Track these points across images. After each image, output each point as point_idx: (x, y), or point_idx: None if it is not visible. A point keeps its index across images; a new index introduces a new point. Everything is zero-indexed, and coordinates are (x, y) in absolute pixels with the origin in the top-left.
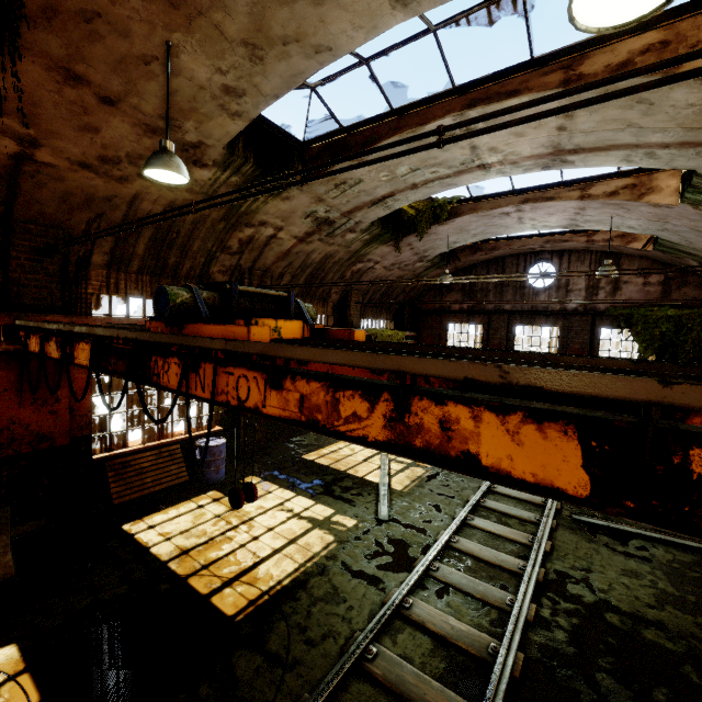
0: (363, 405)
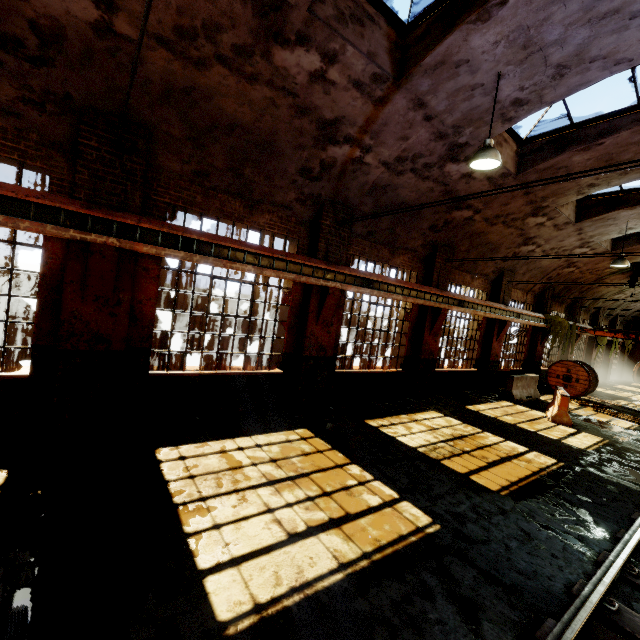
0: None
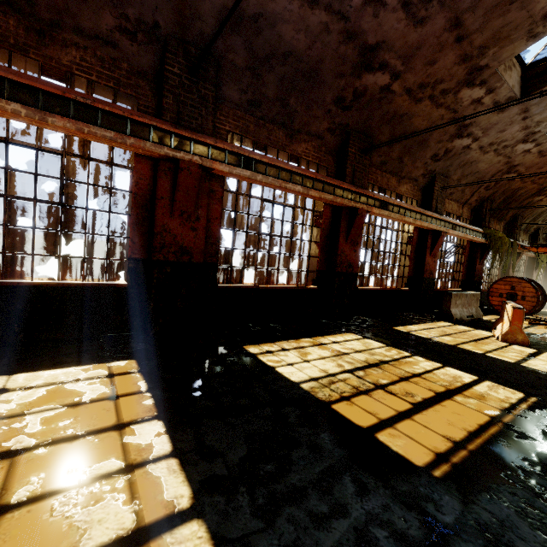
0: None
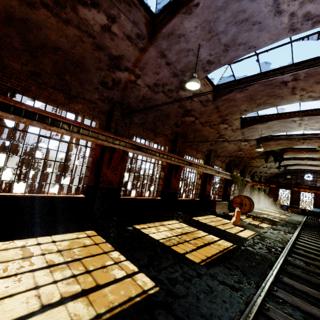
0: (319, 192)
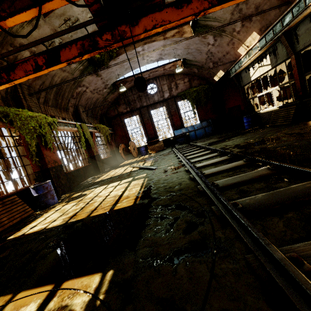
0: None
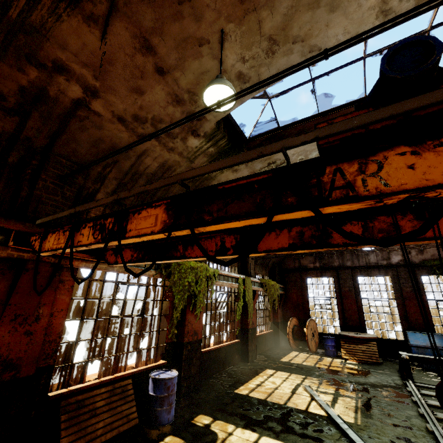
0: None
